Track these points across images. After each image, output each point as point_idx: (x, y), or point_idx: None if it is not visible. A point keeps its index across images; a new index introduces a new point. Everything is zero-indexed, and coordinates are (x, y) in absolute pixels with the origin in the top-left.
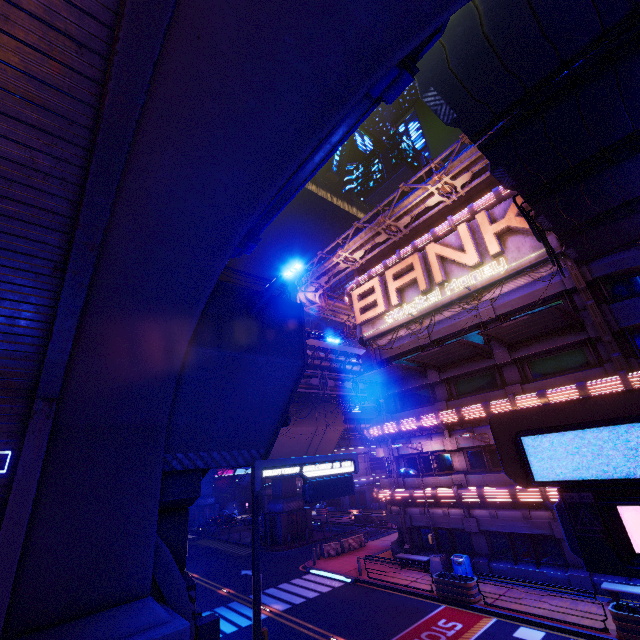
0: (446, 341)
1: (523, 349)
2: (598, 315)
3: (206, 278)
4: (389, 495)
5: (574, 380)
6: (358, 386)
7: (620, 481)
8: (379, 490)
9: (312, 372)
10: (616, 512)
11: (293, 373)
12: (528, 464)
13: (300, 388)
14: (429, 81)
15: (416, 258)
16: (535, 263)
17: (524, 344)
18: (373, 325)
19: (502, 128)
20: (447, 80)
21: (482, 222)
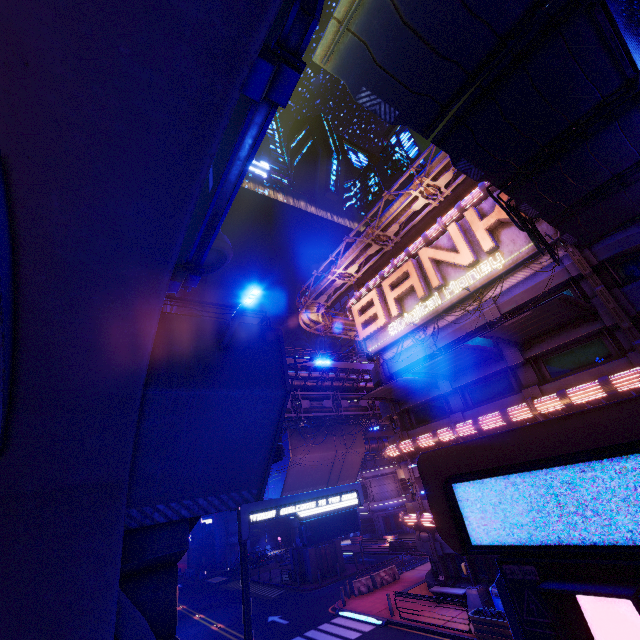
0: (454, 347)
1: (535, 347)
2: (611, 301)
3: (146, 318)
4: (415, 521)
5: (596, 375)
6: (374, 403)
7: (568, 550)
8: (404, 516)
9: (324, 394)
10: (571, 595)
11: (275, 404)
12: (462, 521)
13: (313, 412)
14: (359, 81)
15: (410, 265)
16: (533, 254)
17: (535, 341)
18: (377, 339)
19: (453, 118)
20: (378, 77)
21: (471, 219)
